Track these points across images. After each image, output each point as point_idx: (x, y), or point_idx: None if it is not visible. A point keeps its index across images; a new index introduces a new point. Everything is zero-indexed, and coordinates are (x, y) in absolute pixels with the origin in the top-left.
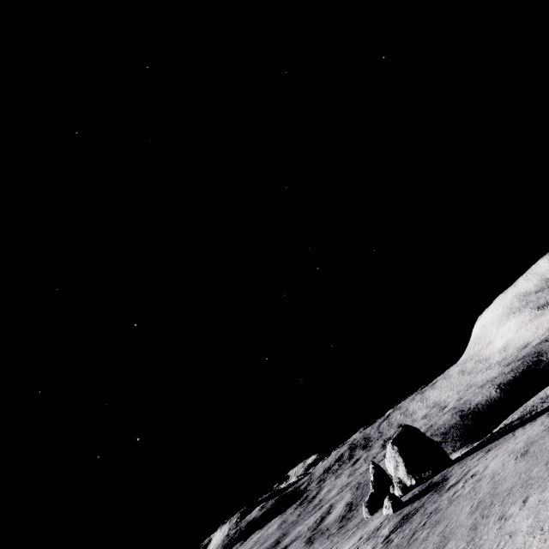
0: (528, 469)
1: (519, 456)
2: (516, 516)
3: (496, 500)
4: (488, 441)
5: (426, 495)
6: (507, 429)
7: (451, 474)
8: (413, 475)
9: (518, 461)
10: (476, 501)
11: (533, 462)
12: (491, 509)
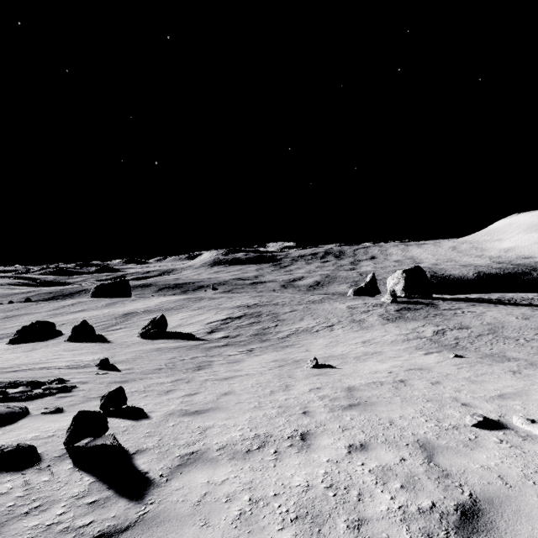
0: (534, 325)
1: (520, 318)
2: (534, 336)
3: (507, 327)
4: (468, 300)
5: (419, 305)
6: (485, 301)
7: (439, 304)
8: (406, 293)
9: (520, 319)
10: (485, 322)
11: (537, 324)
12: (505, 329)
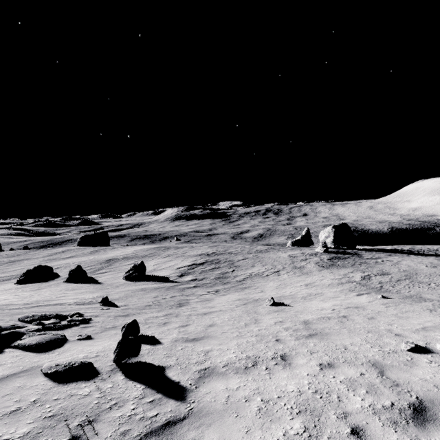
0: None
1: (429, 266)
2: None
3: (420, 273)
4: (385, 251)
5: (346, 255)
6: (399, 251)
7: (362, 254)
8: (335, 244)
9: (429, 267)
10: (401, 269)
11: None
12: (419, 275)
